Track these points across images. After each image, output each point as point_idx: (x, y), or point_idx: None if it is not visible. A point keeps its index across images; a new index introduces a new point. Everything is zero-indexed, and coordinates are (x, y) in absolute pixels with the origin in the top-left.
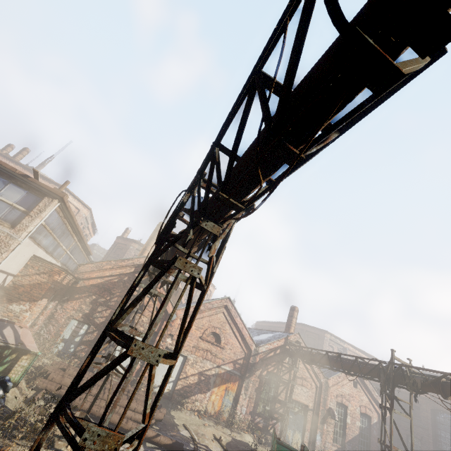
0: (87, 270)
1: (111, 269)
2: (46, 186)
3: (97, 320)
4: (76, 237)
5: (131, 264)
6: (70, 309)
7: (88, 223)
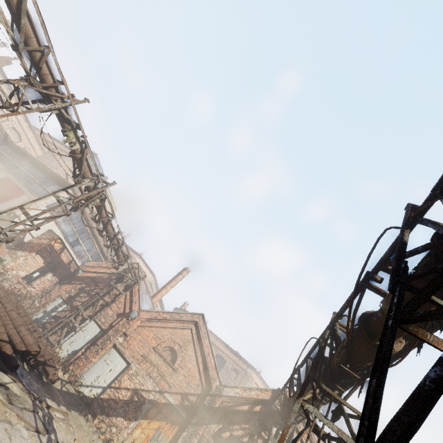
0: (90, 265)
1: (107, 268)
2: (69, 183)
3: (75, 303)
4: (98, 246)
5: None
6: (64, 289)
7: (153, 291)
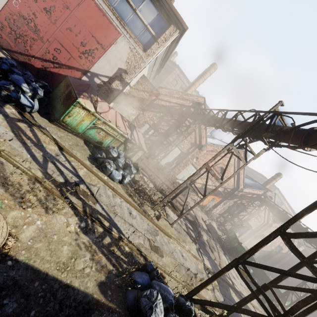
0: (162, 93)
1: (177, 98)
2: (176, 11)
3: (159, 130)
4: (161, 62)
5: (191, 100)
6: (147, 116)
7: None
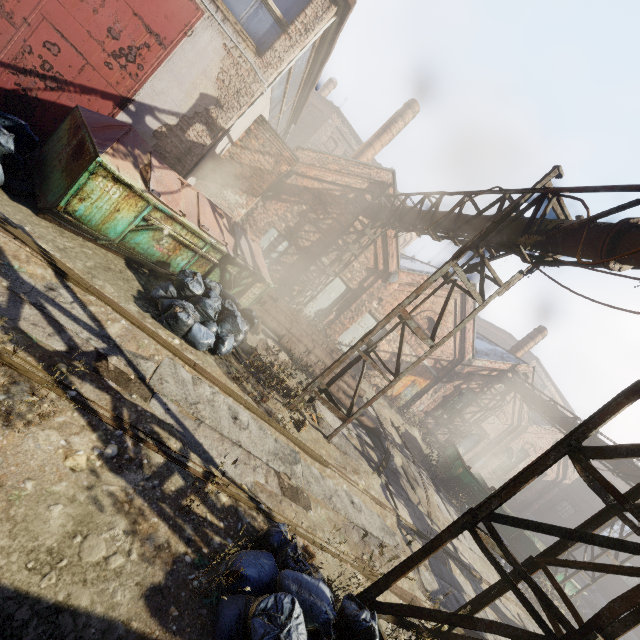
0: (304, 161)
1: (337, 173)
2: None
3: (301, 242)
4: (300, 91)
5: (366, 176)
6: (273, 212)
7: None
